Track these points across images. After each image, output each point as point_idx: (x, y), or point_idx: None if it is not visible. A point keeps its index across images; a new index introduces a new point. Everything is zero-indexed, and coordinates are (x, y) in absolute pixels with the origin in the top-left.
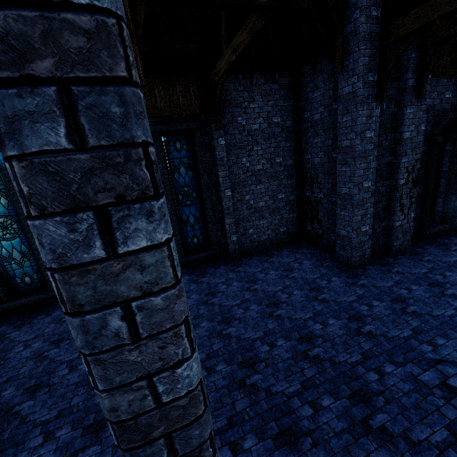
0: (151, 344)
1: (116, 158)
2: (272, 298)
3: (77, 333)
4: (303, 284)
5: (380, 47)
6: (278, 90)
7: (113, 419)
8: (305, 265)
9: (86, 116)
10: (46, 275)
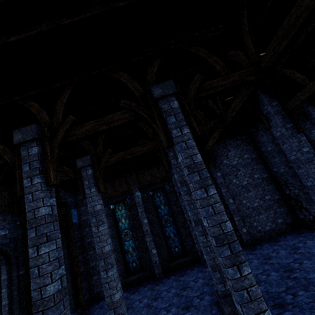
0: (218, 215)
1: (206, 179)
2: (286, 267)
3: (204, 212)
4: (310, 256)
5: (285, 113)
6: (241, 142)
7: (214, 235)
8: (308, 244)
9: (201, 174)
10: (143, 261)
